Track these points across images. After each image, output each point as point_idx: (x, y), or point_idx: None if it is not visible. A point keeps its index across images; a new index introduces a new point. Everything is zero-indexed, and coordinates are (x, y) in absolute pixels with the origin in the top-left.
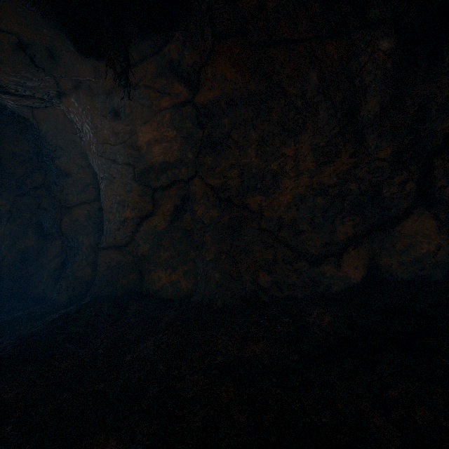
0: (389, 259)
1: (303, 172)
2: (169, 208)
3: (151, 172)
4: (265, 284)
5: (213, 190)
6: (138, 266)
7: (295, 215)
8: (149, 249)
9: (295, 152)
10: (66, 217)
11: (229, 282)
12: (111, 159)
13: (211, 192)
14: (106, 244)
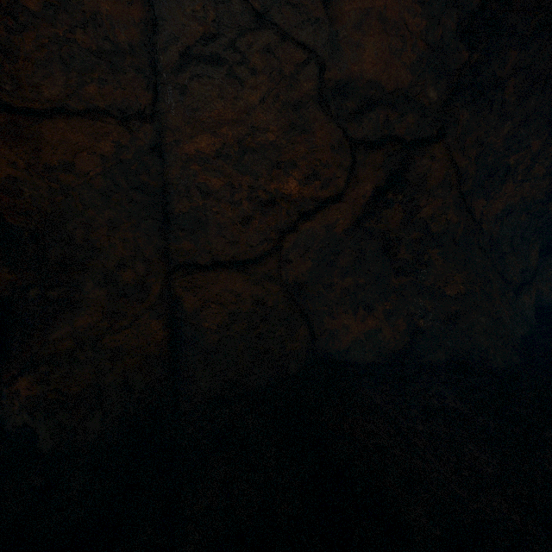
0: (541, 286)
1: (530, 179)
2: (367, 191)
3: (349, 98)
4: (511, 324)
5: (458, 176)
6: (300, 307)
7: (498, 231)
8: (309, 270)
9: (540, 148)
10: (6, 144)
11: (495, 328)
12: (252, 6)
13: (455, 179)
14: (209, 256)
